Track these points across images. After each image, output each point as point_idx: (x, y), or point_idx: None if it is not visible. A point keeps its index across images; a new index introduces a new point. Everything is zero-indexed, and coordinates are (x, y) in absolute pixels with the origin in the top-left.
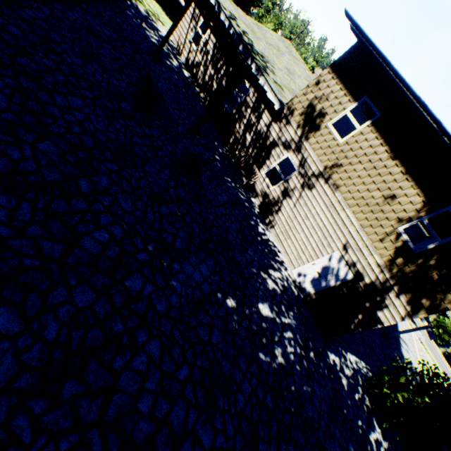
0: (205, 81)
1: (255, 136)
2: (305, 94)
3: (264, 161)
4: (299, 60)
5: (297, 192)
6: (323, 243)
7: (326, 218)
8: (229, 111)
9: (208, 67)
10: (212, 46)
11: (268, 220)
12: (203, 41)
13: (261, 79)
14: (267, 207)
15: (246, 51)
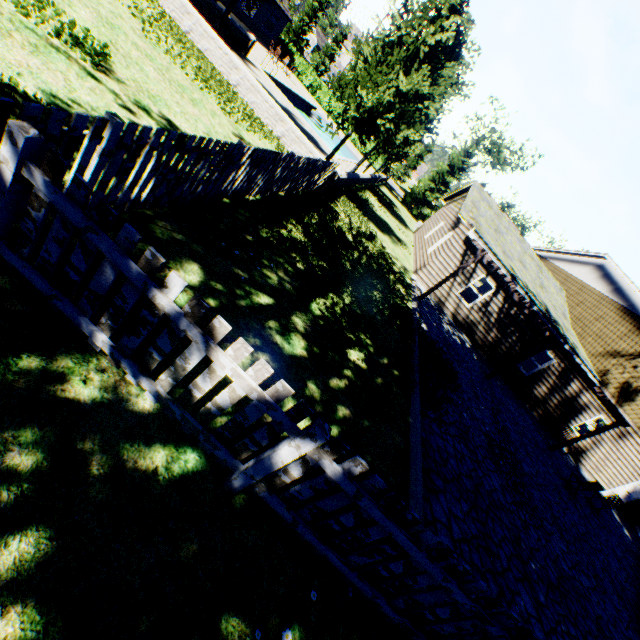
0: (487, 341)
1: (561, 398)
2: (621, 373)
3: (573, 418)
4: (499, 213)
5: (609, 441)
6: (633, 474)
7: (637, 459)
8: (526, 374)
9: (491, 328)
10: (496, 309)
11: (577, 460)
12: (480, 300)
13: (576, 360)
14: (576, 451)
15: (556, 333)
